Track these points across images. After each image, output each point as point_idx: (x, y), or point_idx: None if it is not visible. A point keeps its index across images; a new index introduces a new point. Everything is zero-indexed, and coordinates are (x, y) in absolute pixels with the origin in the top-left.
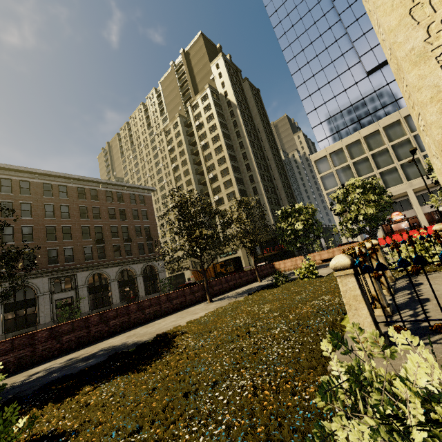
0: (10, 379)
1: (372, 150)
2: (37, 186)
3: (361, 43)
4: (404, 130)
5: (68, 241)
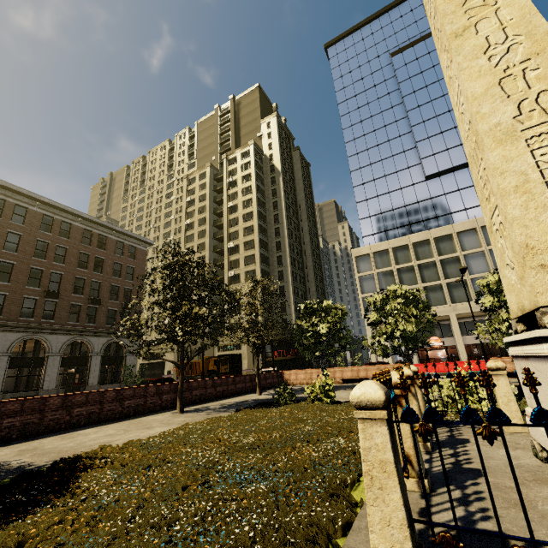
0: None
1: (420, 259)
2: None
3: (424, 145)
4: (455, 247)
5: (1, 283)
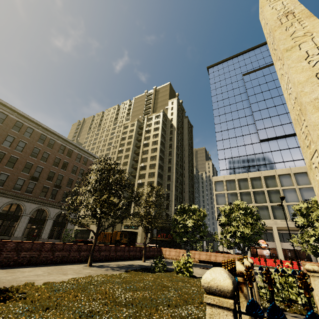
0: None
1: (254, 188)
2: (11, 121)
3: (260, 123)
4: (277, 183)
5: (8, 168)
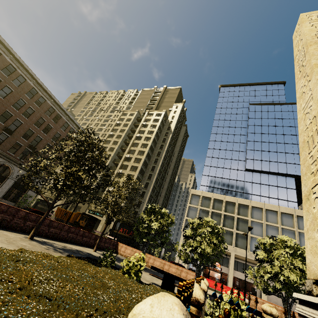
0: None
1: (226, 212)
2: (3, 61)
3: (250, 153)
4: (248, 213)
5: None
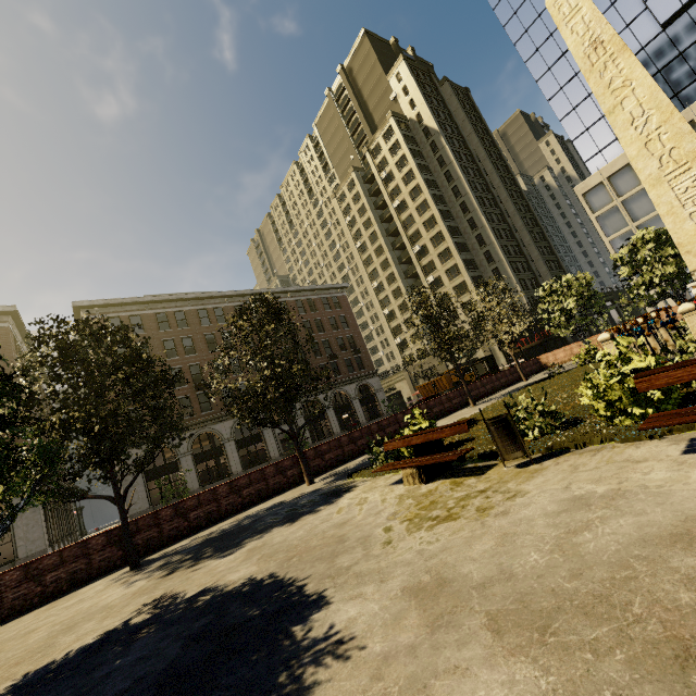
0: (345, 466)
1: None
2: (230, 311)
3: None
4: None
5: None
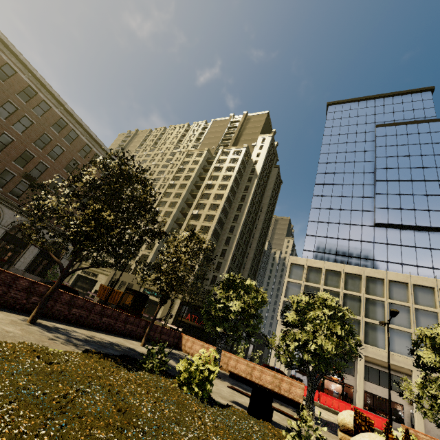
0: None
1: (347, 289)
2: (20, 82)
3: (382, 198)
4: (383, 292)
5: None
